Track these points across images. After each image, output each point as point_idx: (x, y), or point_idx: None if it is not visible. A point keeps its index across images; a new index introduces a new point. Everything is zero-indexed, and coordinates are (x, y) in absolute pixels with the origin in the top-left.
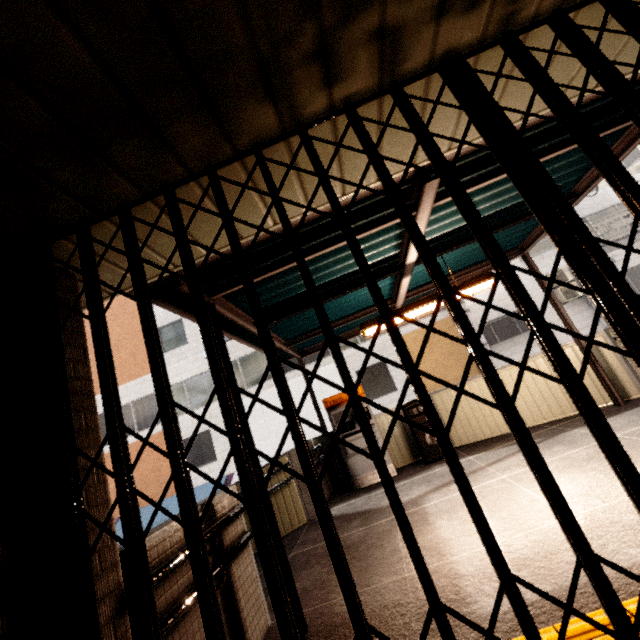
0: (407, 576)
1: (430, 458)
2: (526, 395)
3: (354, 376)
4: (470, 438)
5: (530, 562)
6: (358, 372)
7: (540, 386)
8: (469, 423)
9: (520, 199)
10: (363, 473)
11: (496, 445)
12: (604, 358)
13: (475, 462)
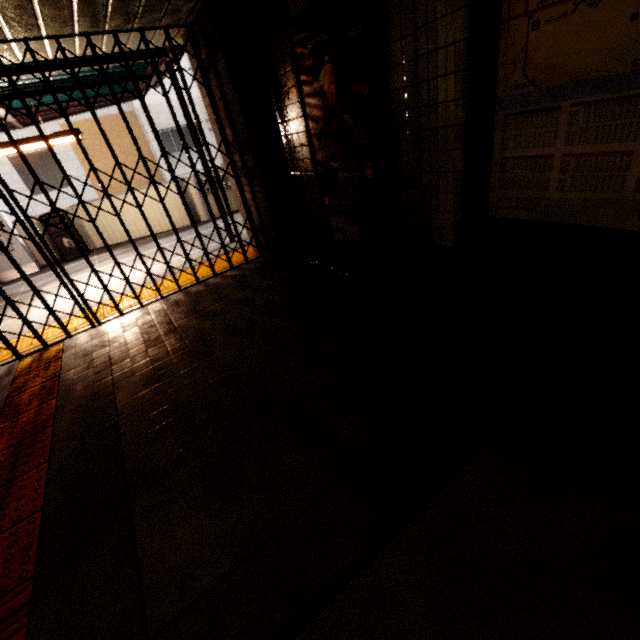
0: (2, 325)
1: (69, 258)
2: (146, 214)
3: (8, 164)
4: (108, 242)
5: (64, 308)
6: (13, 159)
7: (154, 209)
8: (106, 231)
9: (94, 72)
10: (4, 271)
11: (118, 248)
12: (191, 195)
13: (95, 260)
